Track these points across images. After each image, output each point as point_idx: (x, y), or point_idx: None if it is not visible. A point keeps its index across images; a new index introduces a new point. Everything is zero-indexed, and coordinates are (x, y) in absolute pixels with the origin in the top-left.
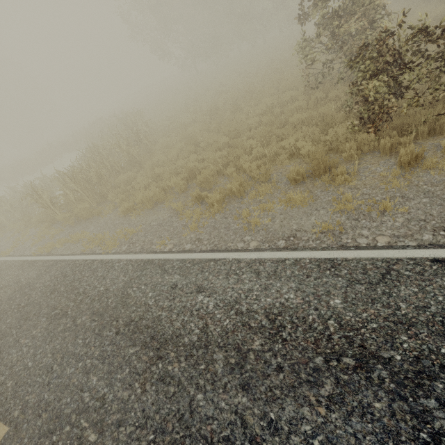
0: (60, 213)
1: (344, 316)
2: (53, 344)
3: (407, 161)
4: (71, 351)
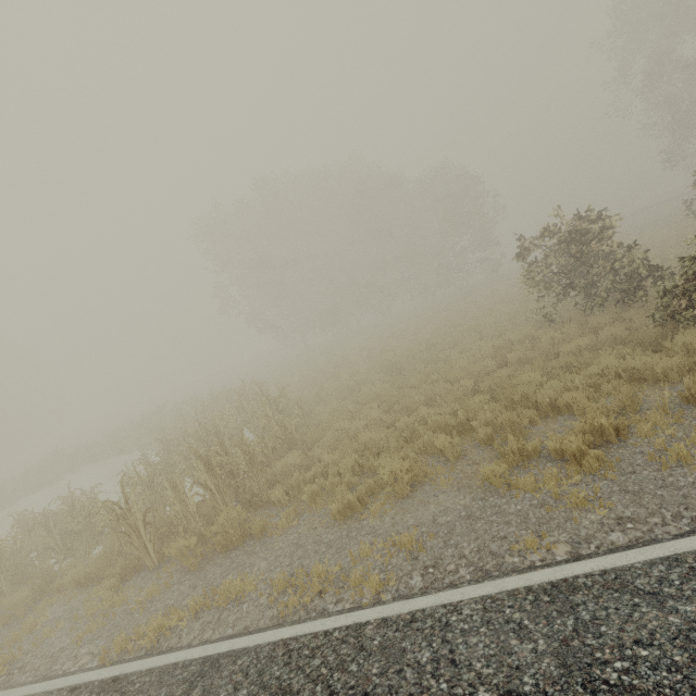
0: (154, 546)
1: None
2: None
3: None
4: None
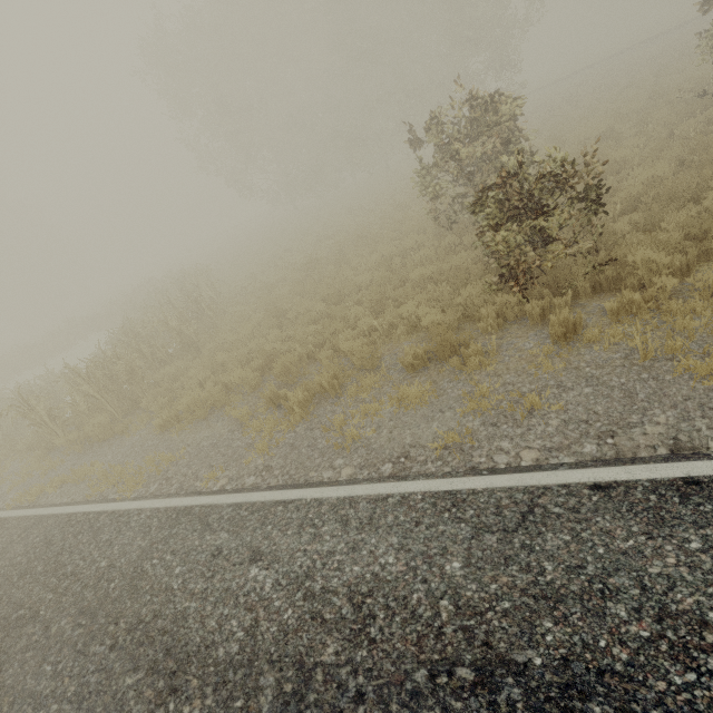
0: (64, 432)
1: (464, 590)
2: (3, 677)
3: (561, 333)
4: (29, 689)
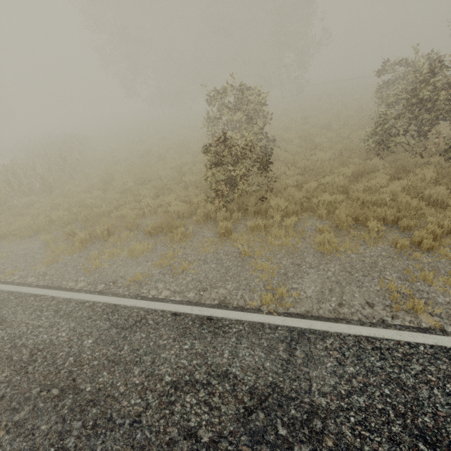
0: None
1: (84, 353)
2: None
3: (221, 233)
4: None
